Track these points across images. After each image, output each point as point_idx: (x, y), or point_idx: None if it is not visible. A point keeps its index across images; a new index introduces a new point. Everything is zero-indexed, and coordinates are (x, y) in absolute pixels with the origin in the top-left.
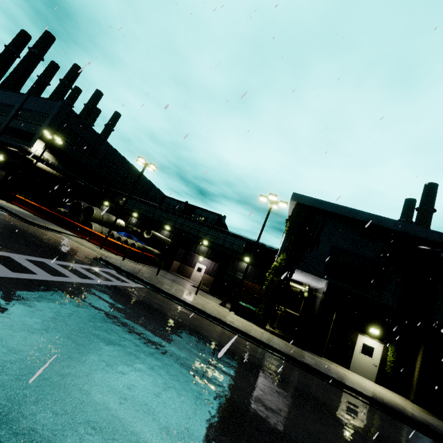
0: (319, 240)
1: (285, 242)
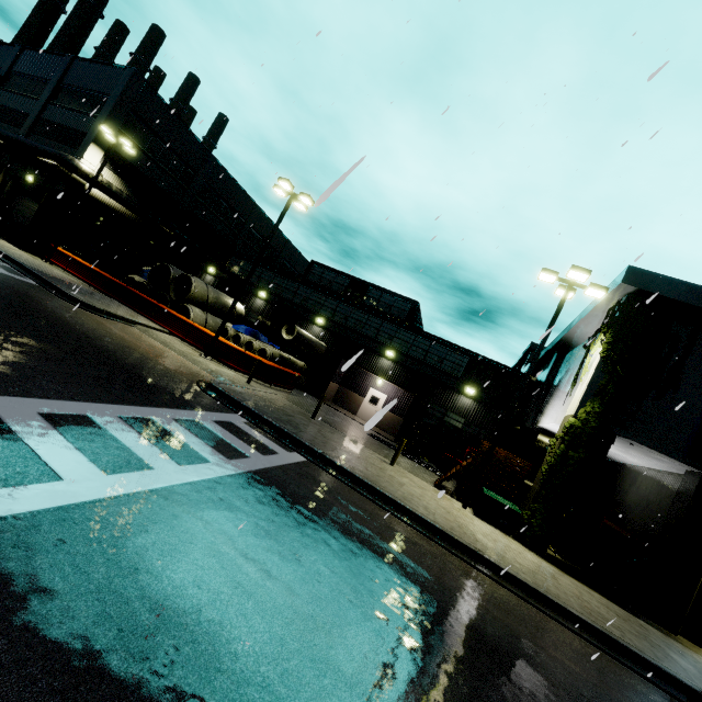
0: (680, 377)
1: (598, 376)
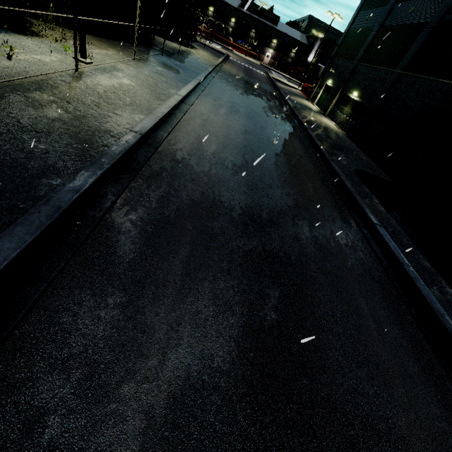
0: (329, 52)
1: (318, 53)
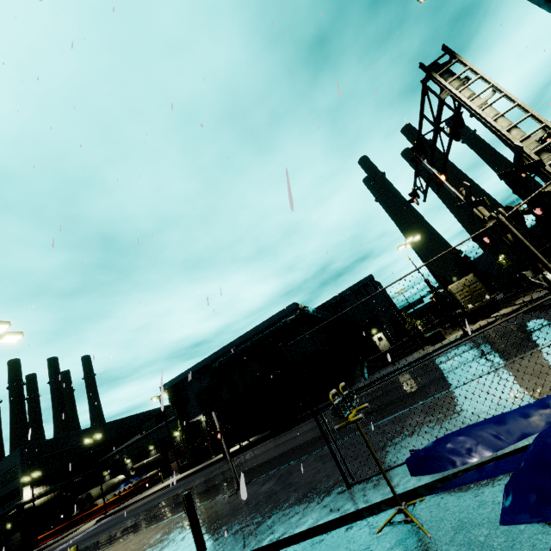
0: (188, 396)
1: (176, 414)
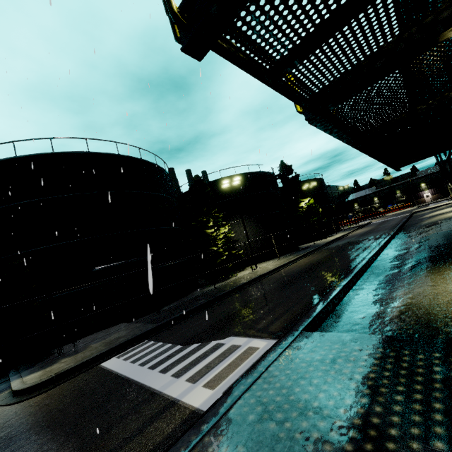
0: None
1: None
